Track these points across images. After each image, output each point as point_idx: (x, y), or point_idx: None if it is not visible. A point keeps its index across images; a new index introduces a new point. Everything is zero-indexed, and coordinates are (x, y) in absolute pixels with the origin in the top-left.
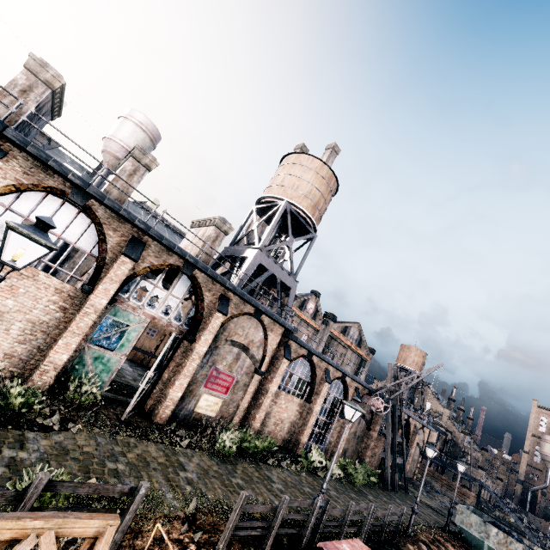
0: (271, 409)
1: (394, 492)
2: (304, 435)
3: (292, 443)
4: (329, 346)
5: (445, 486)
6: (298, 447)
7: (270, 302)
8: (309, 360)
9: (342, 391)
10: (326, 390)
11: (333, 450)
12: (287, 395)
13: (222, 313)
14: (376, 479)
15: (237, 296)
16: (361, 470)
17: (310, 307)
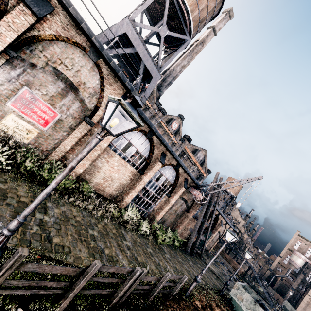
0: (102, 165)
1: (191, 256)
2: (129, 196)
3: (118, 200)
4: (181, 158)
5: (227, 261)
6: (121, 203)
7: (144, 109)
8: (149, 138)
9: (174, 177)
10: (158, 168)
11: (154, 216)
12: (121, 160)
13: (29, 8)
14: (180, 245)
15: (65, 9)
16: (170, 235)
17: (174, 125)
